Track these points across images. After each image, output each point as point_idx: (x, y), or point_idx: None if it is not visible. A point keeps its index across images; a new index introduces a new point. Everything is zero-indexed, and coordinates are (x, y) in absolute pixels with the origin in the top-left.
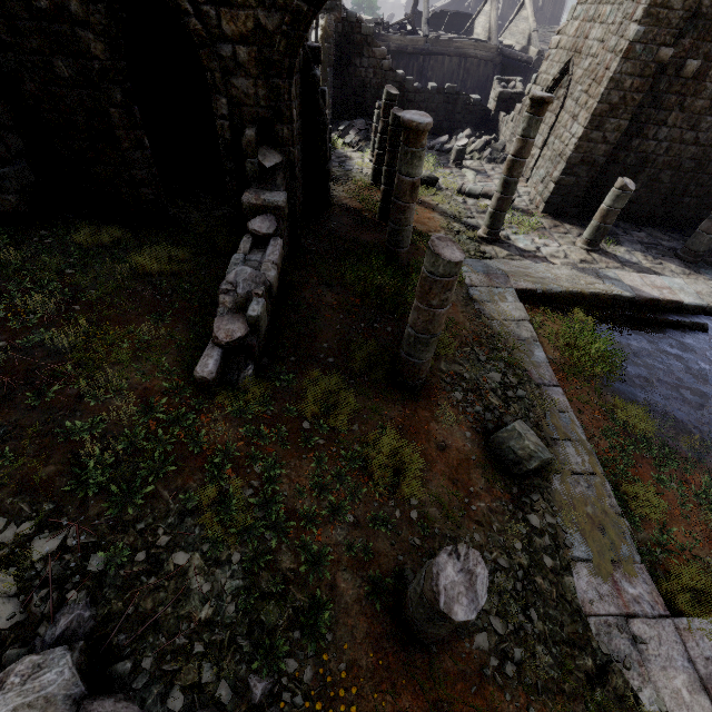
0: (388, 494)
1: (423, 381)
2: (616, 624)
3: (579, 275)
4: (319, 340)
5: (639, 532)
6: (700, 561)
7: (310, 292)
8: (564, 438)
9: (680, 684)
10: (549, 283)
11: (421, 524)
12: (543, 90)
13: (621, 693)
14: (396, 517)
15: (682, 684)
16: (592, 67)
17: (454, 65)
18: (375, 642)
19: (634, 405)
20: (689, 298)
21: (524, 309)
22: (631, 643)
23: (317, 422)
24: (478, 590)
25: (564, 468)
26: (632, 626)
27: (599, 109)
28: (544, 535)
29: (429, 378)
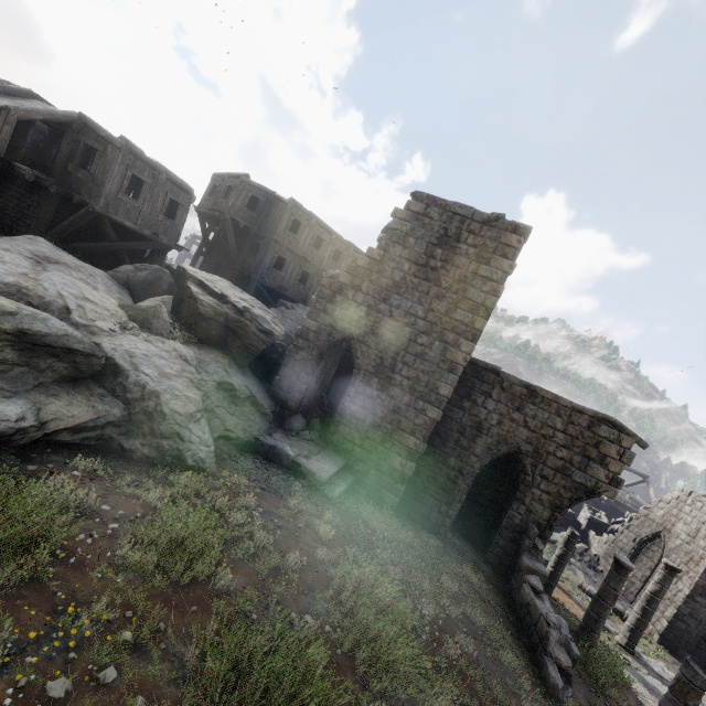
0: None
1: None
2: None
3: None
4: (575, 688)
5: None
6: None
7: None
8: None
9: None
10: None
11: None
12: (637, 538)
13: None
14: None
15: None
16: (683, 547)
17: None
18: None
19: None
20: None
21: None
22: None
23: None
24: None
25: None
26: None
27: (700, 582)
28: None
29: None
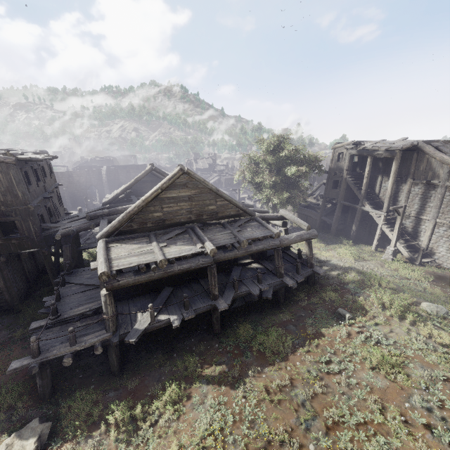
0: None
1: None
2: None
3: None
4: None
5: None
6: None
7: None
8: None
9: None
10: None
11: None
12: None
13: None
14: None
15: None
16: None
17: None
18: None
19: None
20: None
21: None
22: None
23: None
24: None
25: None
26: None
27: None
28: None
29: None
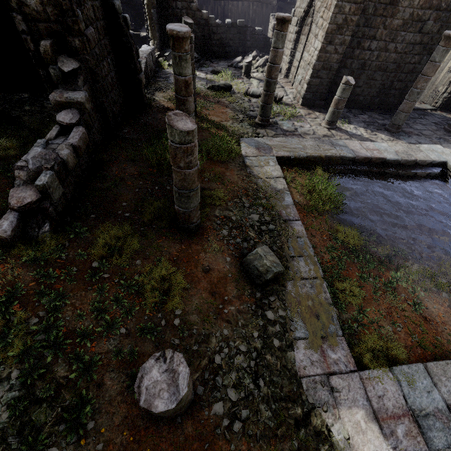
0: (158, 309)
1: (196, 224)
2: (320, 381)
3: (319, 144)
4: (119, 201)
5: (344, 314)
6: (383, 329)
7: (118, 166)
8: (299, 255)
9: (360, 417)
10: (298, 151)
11: (182, 328)
12: (298, 20)
13: (319, 430)
14: (163, 325)
15: (361, 417)
16: None
17: (245, 7)
18: (131, 422)
19: (349, 229)
20: (390, 155)
21: (280, 170)
22: (329, 393)
23: (100, 261)
24: (180, 384)
25: (295, 276)
26: (331, 381)
27: (330, 28)
28: (276, 324)
29: (206, 222)
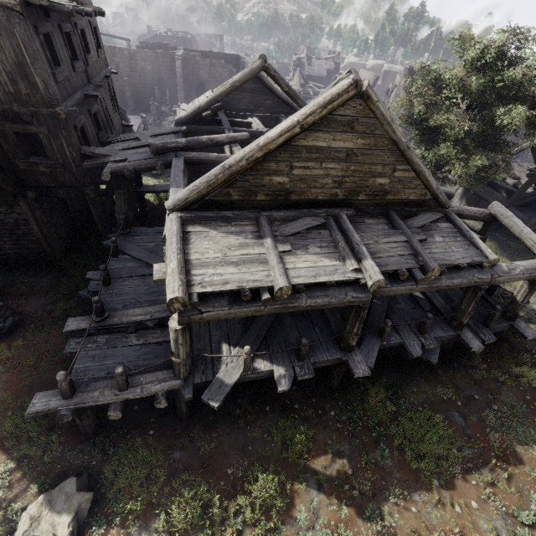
0: None
1: None
2: None
3: None
4: None
5: None
6: None
7: None
8: None
9: None
10: None
11: None
12: None
13: None
14: None
15: None
16: None
17: None
18: None
19: None
20: None
21: None
22: None
23: None
24: None
25: None
26: None
27: None
28: None
29: None
